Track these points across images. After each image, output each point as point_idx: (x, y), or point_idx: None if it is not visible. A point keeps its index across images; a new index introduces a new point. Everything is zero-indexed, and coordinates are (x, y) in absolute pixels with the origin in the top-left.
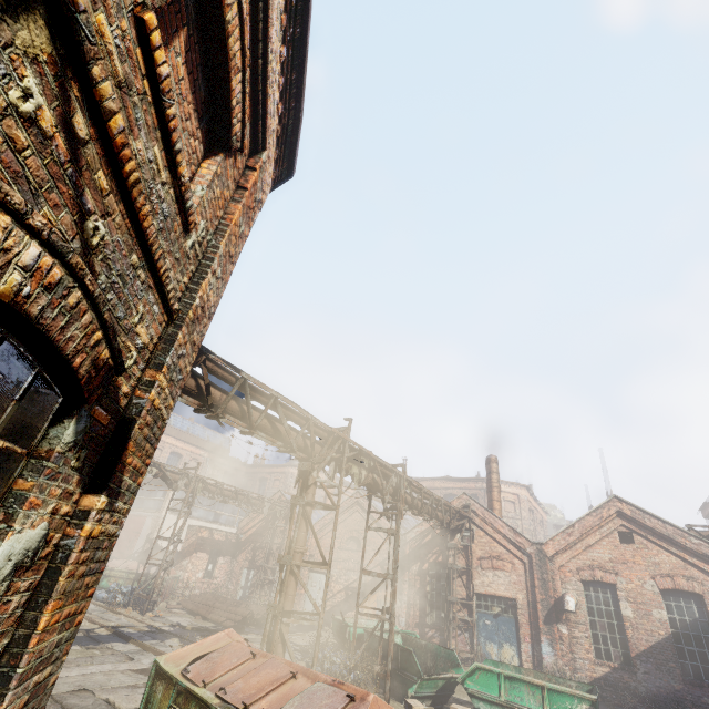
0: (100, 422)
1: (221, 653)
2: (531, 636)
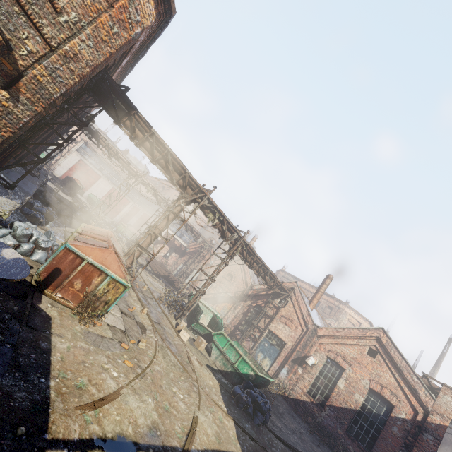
0: (7, 67)
1: (99, 231)
2: (282, 362)
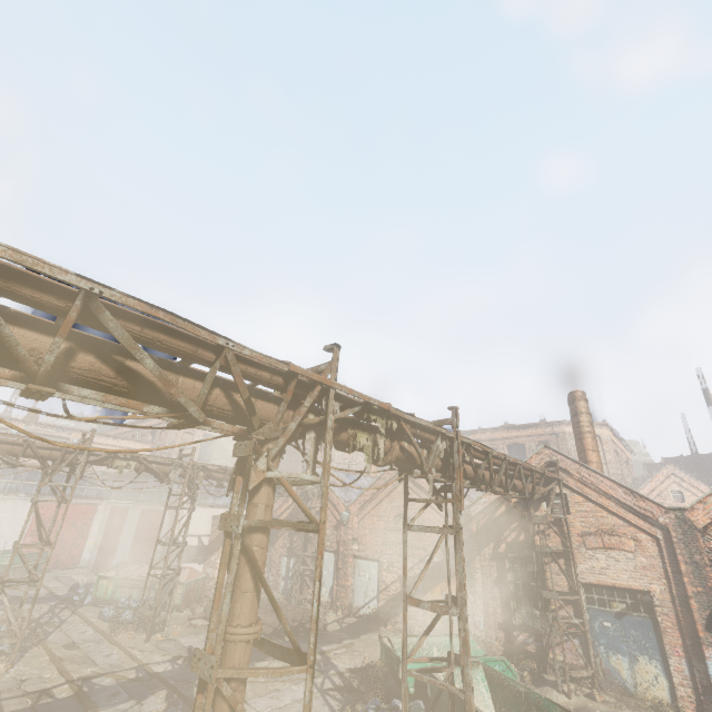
0: None
1: None
2: (684, 647)
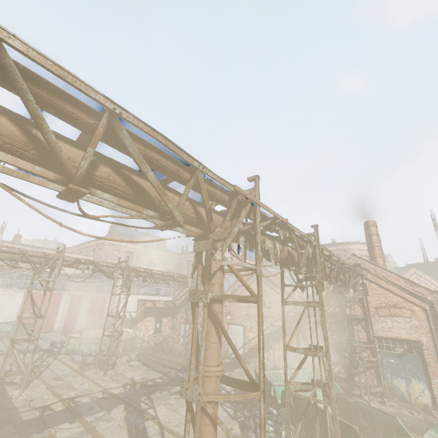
0: None
1: None
2: None
